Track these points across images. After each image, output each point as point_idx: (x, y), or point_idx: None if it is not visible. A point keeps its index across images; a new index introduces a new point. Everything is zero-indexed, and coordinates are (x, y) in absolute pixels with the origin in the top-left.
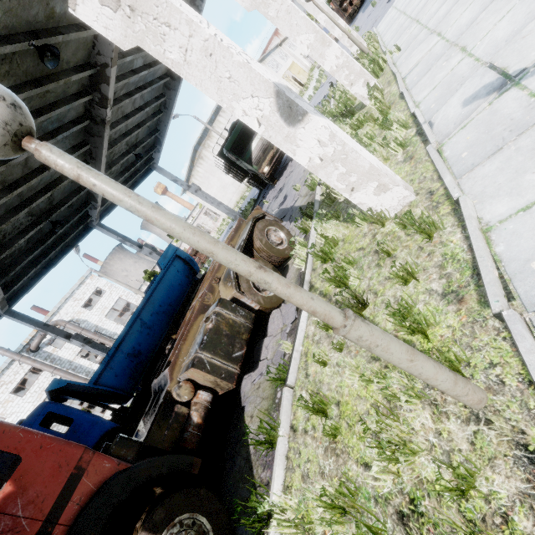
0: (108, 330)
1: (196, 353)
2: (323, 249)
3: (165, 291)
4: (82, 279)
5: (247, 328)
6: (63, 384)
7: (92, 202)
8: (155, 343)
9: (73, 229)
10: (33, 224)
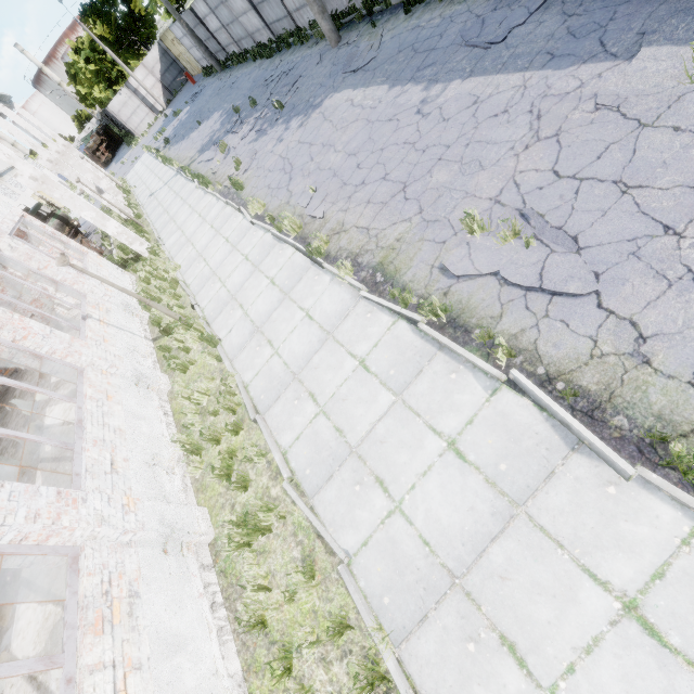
0: None
1: None
2: None
3: None
4: None
5: None
6: None
7: None
8: None
9: None
10: None
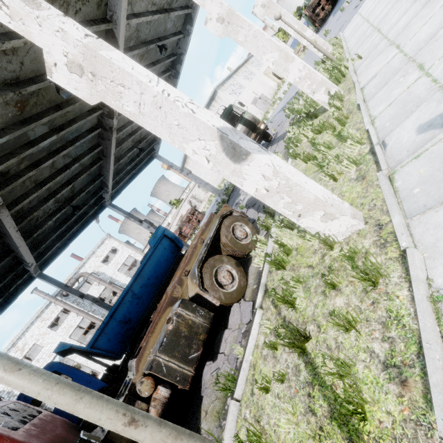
0: (119, 281)
1: (155, 355)
2: (277, 258)
3: (154, 266)
4: (102, 240)
5: (205, 328)
6: (66, 346)
7: (105, 188)
8: (143, 310)
9: (91, 209)
10: (59, 209)
